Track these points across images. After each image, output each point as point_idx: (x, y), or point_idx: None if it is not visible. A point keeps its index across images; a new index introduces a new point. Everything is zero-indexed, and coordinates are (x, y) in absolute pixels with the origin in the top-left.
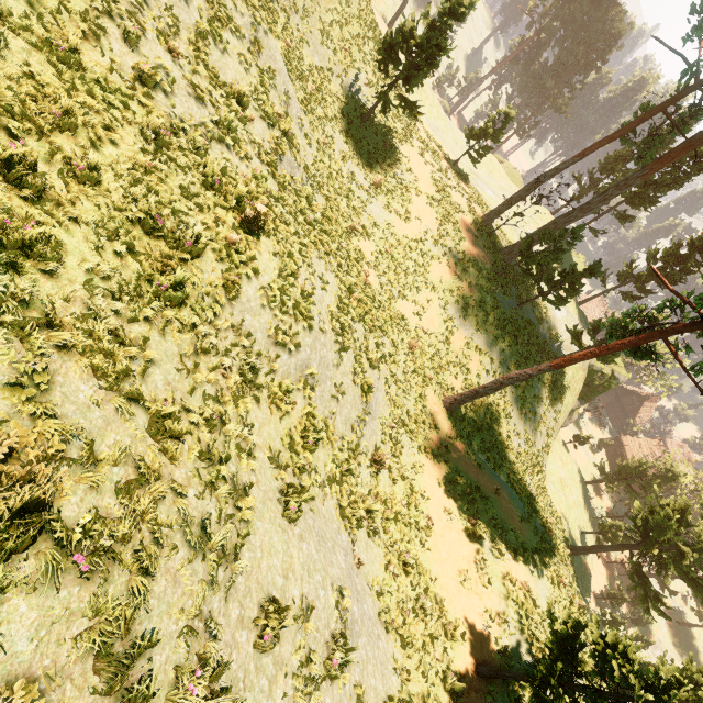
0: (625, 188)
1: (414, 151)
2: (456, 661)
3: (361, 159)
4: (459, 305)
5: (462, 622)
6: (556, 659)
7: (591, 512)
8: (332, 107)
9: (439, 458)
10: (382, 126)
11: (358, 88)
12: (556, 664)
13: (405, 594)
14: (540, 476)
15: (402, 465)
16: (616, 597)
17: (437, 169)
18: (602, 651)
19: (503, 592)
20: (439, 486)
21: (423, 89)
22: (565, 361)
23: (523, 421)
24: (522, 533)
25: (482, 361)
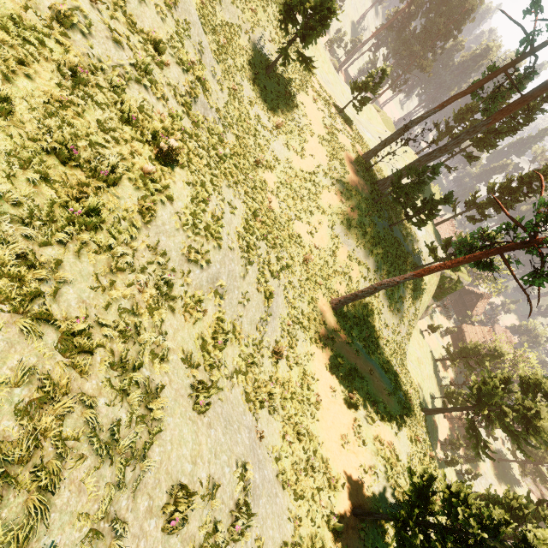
0: (474, 134)
1: (309, 99)
2: (337, 507)
3: (266, 105)
4: (344, 226)
5: (343, 475)
6: (413, 504)
7: (439, 382)
8: (241, 59)
9: (327, 347)
10: (283, 77)
11: (263, 44)
12: (413, 507)
13: (299, 457)
14: (403, 357)
15: (297, 354)
16: (455, 443)
17: (328, 115)
18: (449, 498)
19: (374, 450)
20: (326, 369)
21: (317, 48)
22: (425, 272)
23: (391, 316)
24: (389, 403)
25: (361, 270)
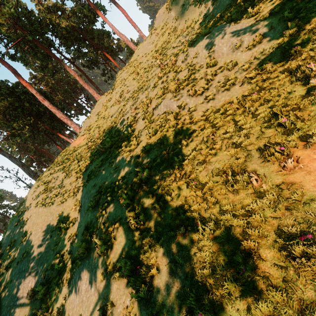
0: None
1: None
2: None
3: None
4: None
5: None
6: None
7: None
8: None
9: None
10: None
11: None
12: None
13: None
14: None
15: None
16: None
17: None
18: None
19: None
20: None
21: None
22: None
23: None
24: None
25: None
